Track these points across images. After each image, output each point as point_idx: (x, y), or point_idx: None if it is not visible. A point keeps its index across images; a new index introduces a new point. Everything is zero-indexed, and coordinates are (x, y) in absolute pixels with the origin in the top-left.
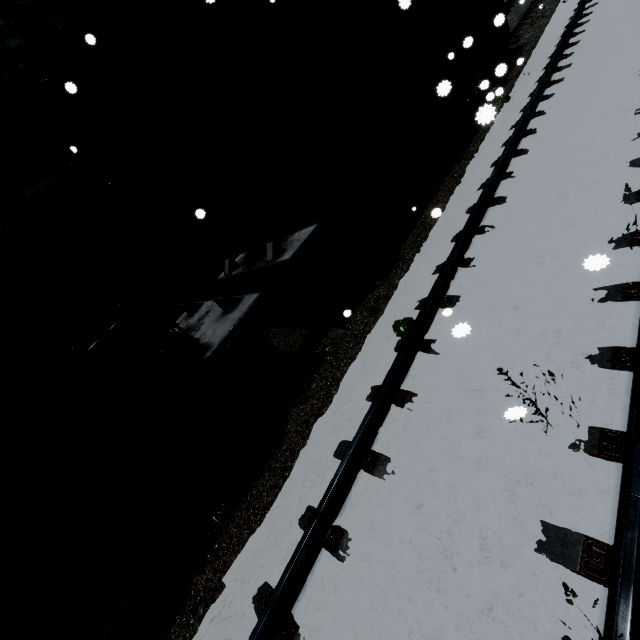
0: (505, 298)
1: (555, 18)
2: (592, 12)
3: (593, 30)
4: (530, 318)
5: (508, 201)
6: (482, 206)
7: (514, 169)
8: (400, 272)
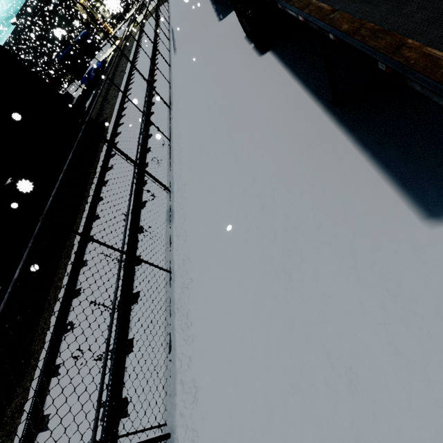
0: (68, 416)
1: (118, 101)
2: (127, 107)
3: (126, 125)
4: (75, 442)
5: (81, 294)
6: (67, 301)
7: (87, 257)
8: (31, 372)
